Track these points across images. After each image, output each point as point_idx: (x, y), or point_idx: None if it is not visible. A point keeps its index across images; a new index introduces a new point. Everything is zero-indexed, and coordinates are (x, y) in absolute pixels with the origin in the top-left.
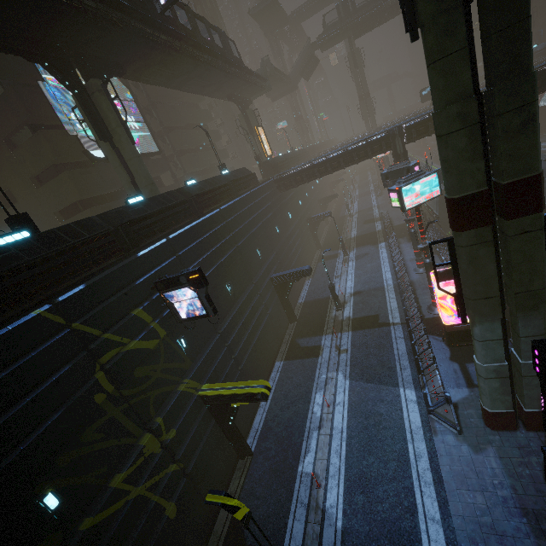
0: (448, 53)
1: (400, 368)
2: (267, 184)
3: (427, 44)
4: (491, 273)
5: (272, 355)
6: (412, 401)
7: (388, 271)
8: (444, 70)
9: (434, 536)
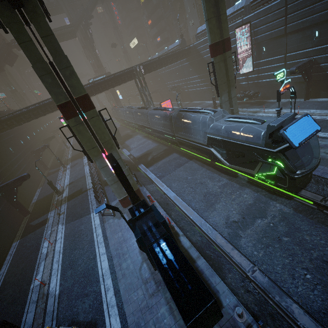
0: (25, 41)
1: (91, 205)
2: None
3: (13, 35)
4: (89, 136)
5: (8, 240)
6: (96, 216)
7: (88, 167)
8: (26, 48)
9: (103, 259)
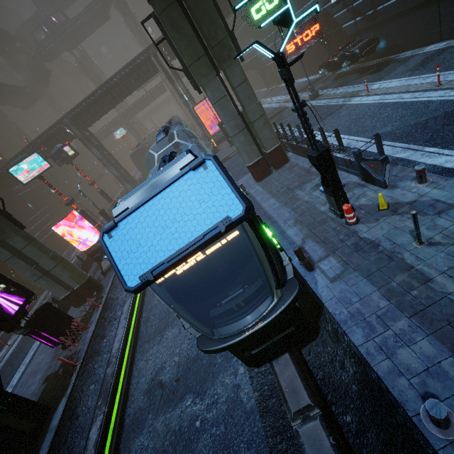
0: None
1: None
2: None
3: None
4: None
5: None
6: None
7: None
8: None
9: None
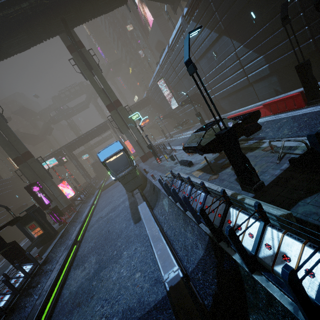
0: None
1: None
2: (9, 178)
3: None
4: (31, 173)
5: None
6: None
7: None
8: None
9: None
